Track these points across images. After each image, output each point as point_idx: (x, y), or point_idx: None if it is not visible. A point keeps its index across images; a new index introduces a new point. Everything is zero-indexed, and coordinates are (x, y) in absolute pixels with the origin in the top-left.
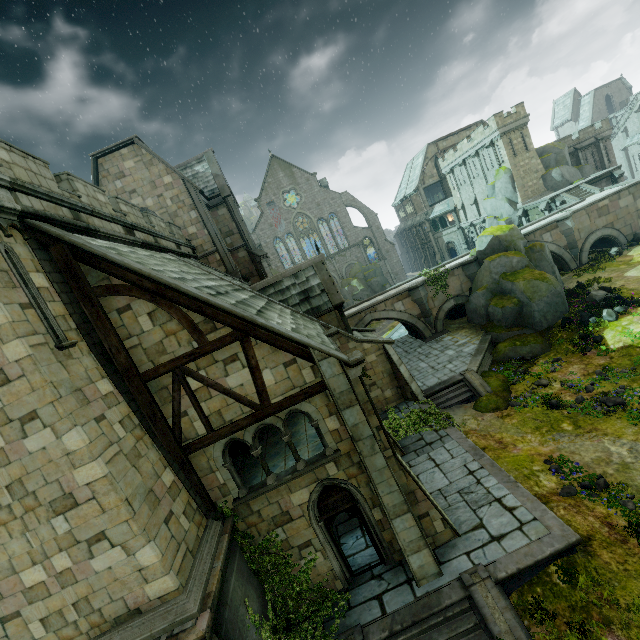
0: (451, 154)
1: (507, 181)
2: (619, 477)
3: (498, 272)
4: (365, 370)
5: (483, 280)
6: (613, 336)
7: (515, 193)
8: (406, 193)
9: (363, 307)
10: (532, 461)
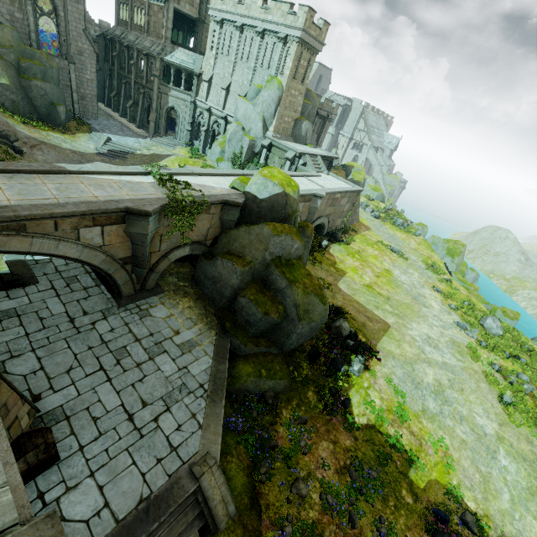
0: (233, 0)
1: (275, 99)
2: None
3: (274, 253)
4: None
5: (248, 249)
6: (359, 403)
7: (273, 118)
8: None
9: None
10: None
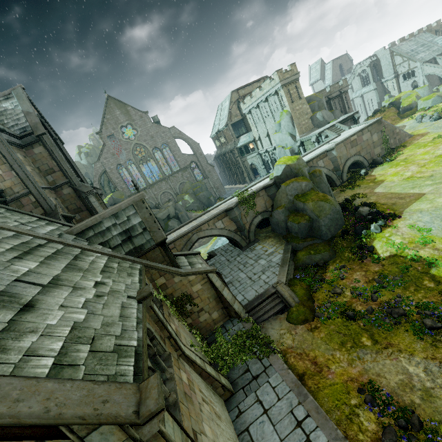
0: (248, 99)
1: (288, 120)
2: (427, 408)
3: (292, 194)
4: (192, 299)
5: (281, 200)
6: (381, 246)
7: (294, 129)
8: (219, 128)
9: (190, 228)
10: (348, 391)
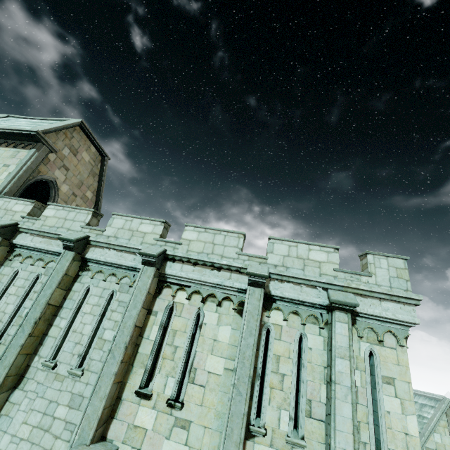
0: None
1: None
2: None
3: None
4: None
5: None
6: None
7: None
8: None
9: None
10: None
